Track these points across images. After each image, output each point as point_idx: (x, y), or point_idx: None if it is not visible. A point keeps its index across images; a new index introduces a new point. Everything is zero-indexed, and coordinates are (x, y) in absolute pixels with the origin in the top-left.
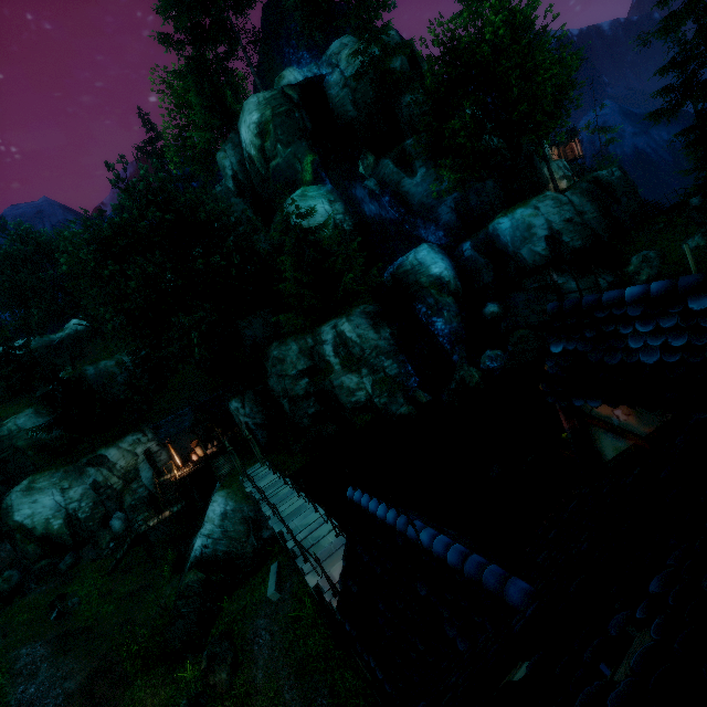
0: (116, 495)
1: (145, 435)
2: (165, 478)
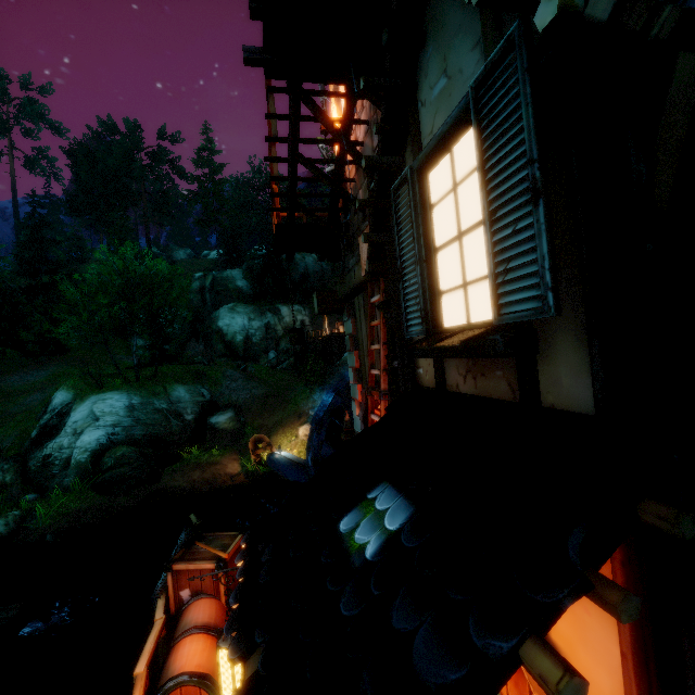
0: (276, 339)
1: (304, 310)
2: (313, 337)
